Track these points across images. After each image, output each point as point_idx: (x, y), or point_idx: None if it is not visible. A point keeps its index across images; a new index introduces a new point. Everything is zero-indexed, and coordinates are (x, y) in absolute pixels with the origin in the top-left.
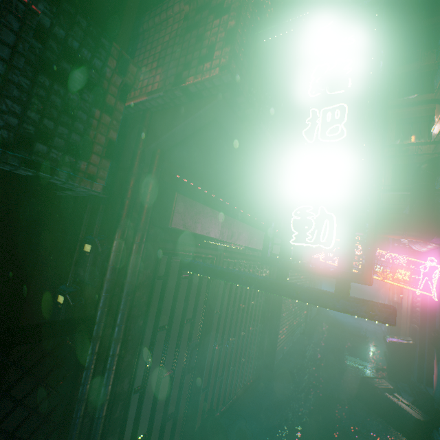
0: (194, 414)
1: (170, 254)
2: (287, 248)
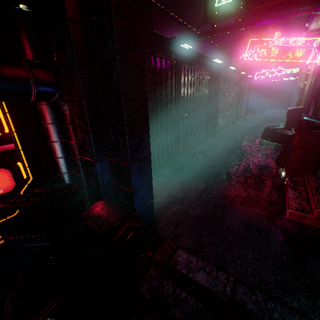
0: (179, 142)
1: (154, 56)
2: (214, 12)
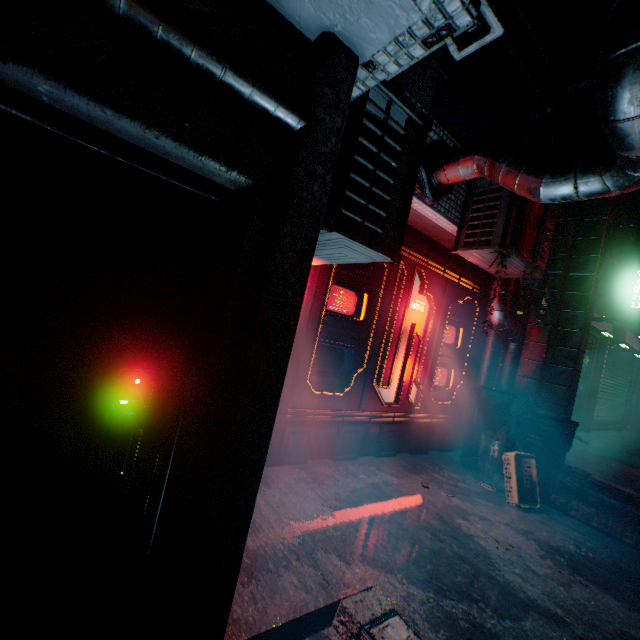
0: None
1: None
2: (628, 310)
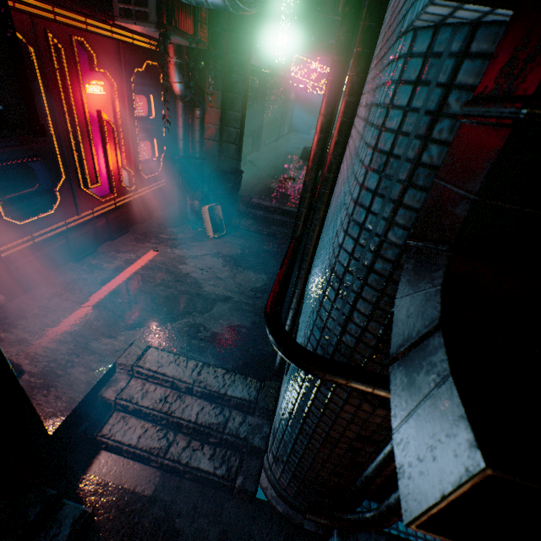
0: None
1: None
2: (274, 64)
